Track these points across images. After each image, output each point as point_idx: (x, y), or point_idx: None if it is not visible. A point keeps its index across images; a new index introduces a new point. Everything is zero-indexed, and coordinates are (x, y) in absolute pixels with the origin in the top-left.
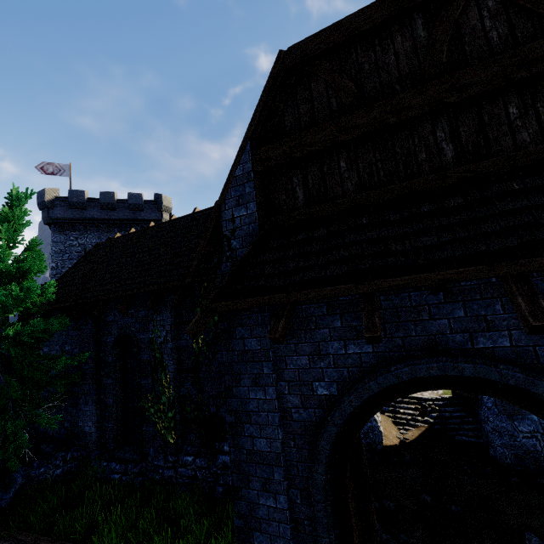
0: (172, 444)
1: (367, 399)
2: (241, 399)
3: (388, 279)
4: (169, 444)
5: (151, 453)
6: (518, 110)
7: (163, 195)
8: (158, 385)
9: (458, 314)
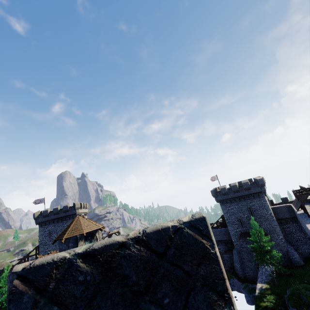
0: None
1: None
2: None
3: None
4: None
5: None
6: None
7: (76, 203)
8: None
9: None
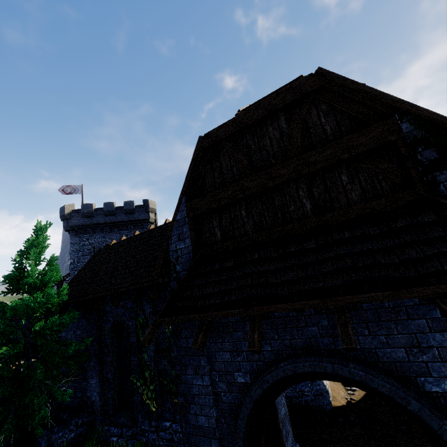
0: (154, 411)
1: (267, 388)
2: (188, 385)
3: (263, 306)
4: (152, 411)
5: (140, 419)
6: (347, 178)
7: (149, 200)
8: (142, 363)
9: (324, 323)
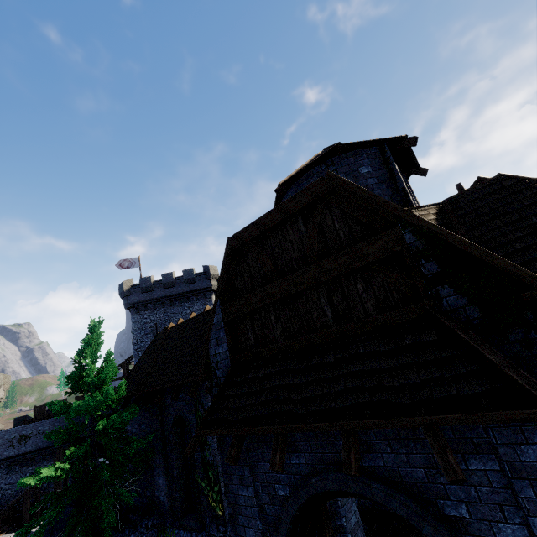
0: (221, 515)
1: (302, 503)
2: (235, 495)
3: (284, 425)
4: (219, 515)
5: (207, 523)
6: (362, 286)
7: (210, 266)
8: (205, 461)
9: None
